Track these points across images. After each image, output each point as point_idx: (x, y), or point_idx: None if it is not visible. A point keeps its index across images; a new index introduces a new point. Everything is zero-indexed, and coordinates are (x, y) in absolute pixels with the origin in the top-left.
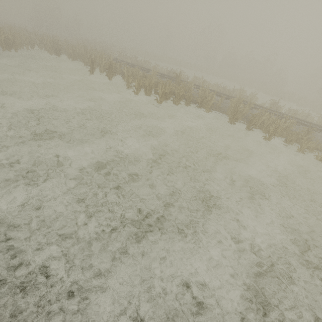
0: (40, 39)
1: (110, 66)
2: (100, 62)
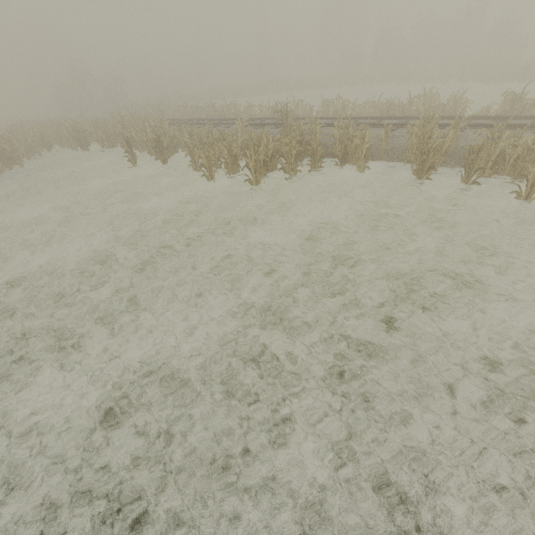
0: (56, 132)
1: (158, 141)
2: (145, 138)
